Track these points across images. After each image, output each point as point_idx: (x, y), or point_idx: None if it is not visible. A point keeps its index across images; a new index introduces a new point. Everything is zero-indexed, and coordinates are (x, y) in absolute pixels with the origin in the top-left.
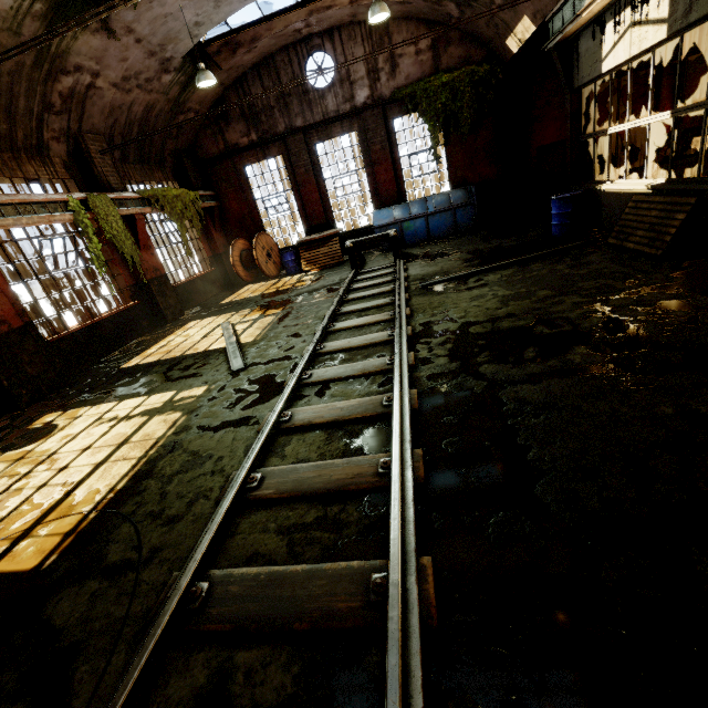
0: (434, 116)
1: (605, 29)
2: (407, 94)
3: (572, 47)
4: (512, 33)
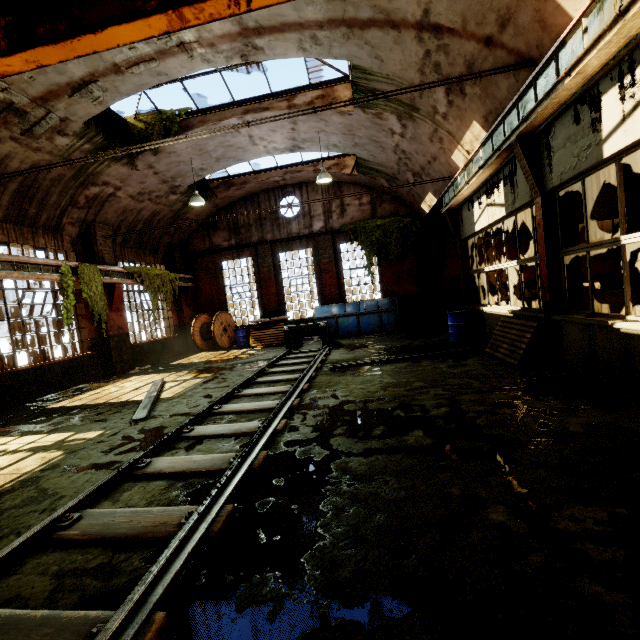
0: (369, 245)
1: (474, 205)
2: (351, 229)
3: (458, 213)
4: (424, 201)
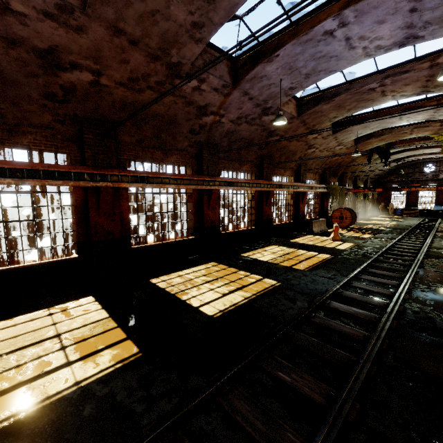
0: None
1: None
2: None
3: None
4: None
